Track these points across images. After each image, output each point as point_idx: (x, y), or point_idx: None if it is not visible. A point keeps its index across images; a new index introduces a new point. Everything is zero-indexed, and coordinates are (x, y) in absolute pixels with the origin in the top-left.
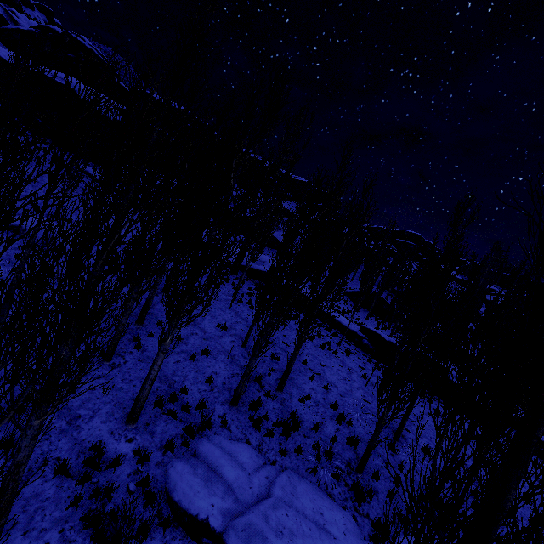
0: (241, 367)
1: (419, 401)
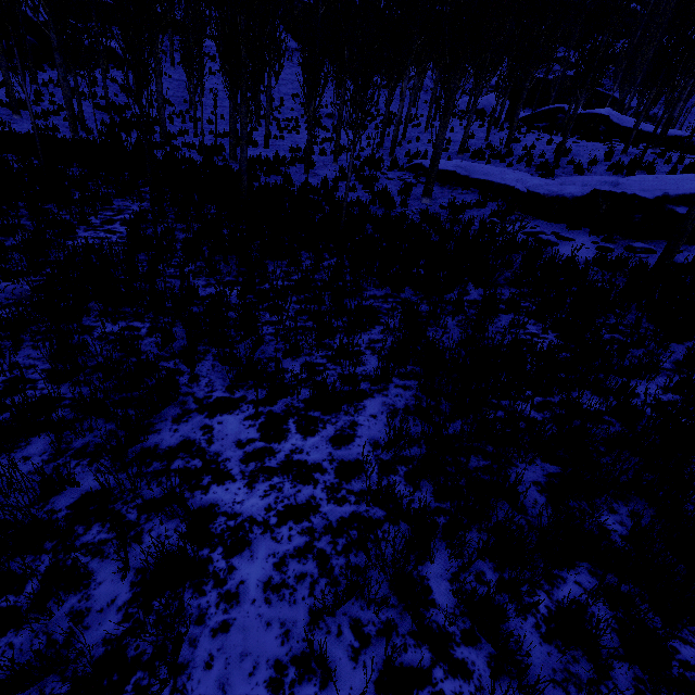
0: (477, 147)
1: None
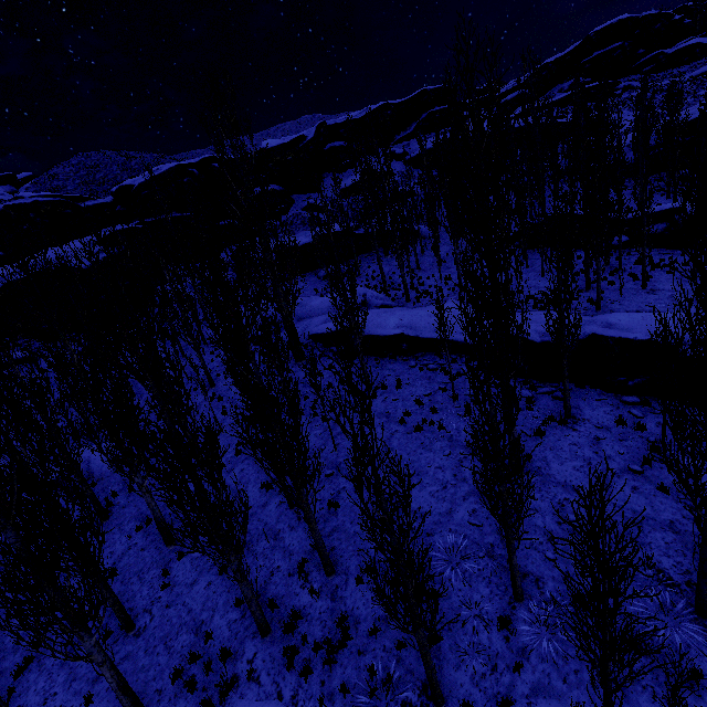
0: (285, 551)
1: (613, 442)
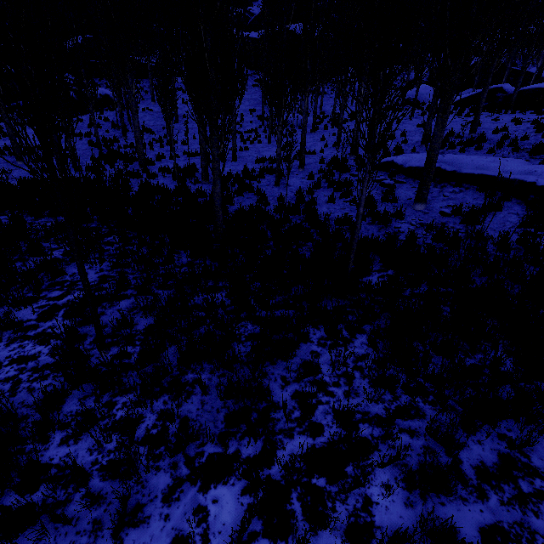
0: None
1: None
